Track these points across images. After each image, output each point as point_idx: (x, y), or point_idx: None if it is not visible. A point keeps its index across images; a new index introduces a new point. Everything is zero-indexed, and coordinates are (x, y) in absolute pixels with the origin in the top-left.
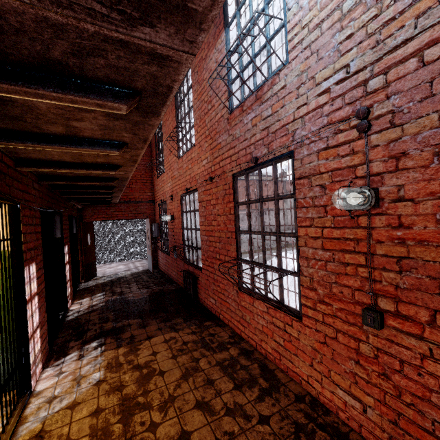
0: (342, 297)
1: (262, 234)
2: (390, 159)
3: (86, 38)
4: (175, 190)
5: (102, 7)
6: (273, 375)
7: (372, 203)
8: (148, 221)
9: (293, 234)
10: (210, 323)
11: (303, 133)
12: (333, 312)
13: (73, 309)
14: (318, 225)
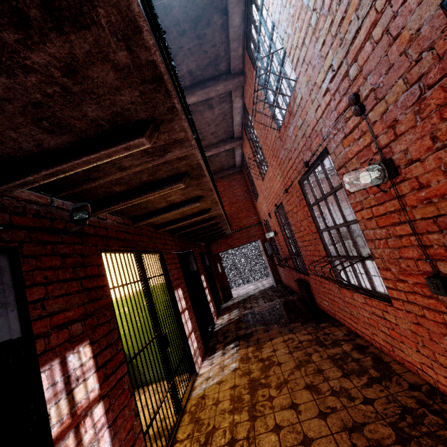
0: (410, 271)
1: (335, 228)
2: (389, 130)
3: (151, 169)
4: (269, 208)
5: (150, 158)
6: (387, 366)
7: (386, 175)
8: (259, 242)
9: (355, 220)
10: (326, 324)
11: (326, 129)
12: (410, 288)
13: (218, 323)
14: (367, 206)
